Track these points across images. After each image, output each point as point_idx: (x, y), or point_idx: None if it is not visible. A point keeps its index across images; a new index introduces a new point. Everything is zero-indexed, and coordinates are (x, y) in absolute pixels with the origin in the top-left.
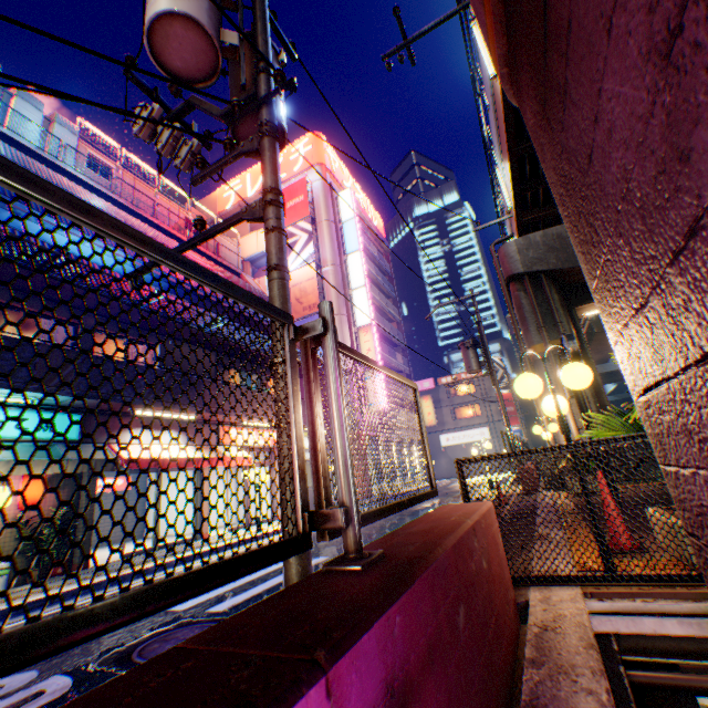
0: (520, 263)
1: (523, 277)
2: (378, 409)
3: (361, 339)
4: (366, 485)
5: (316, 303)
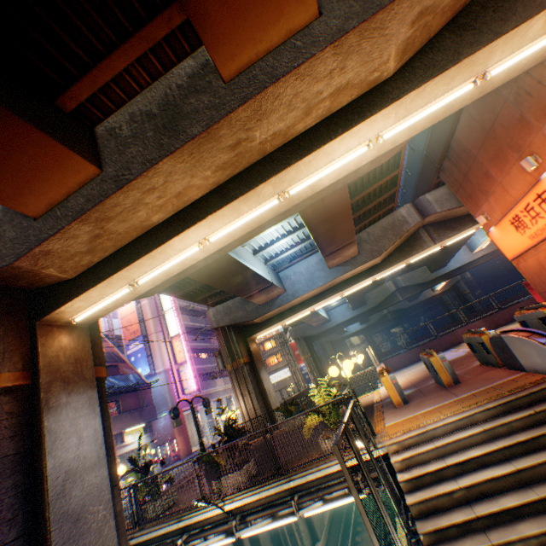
0: (215, 322)
1: (219, 328)
2: (191, 391)
3: (174, 344)
4: (187, 446)
5: (139, 328)
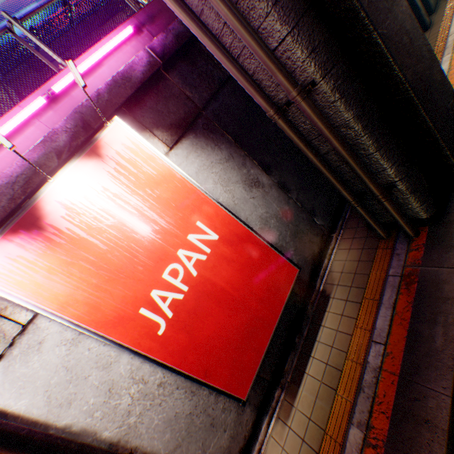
0: None
1: None
2: None
3: None
4: None
5: None
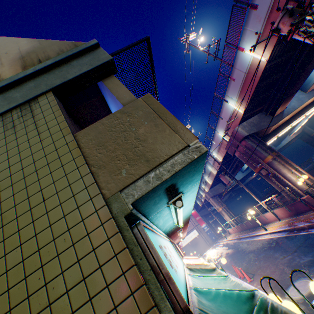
0: (245, 132)
1: (248, 136)
2: None
3: None
4: None
5: None
